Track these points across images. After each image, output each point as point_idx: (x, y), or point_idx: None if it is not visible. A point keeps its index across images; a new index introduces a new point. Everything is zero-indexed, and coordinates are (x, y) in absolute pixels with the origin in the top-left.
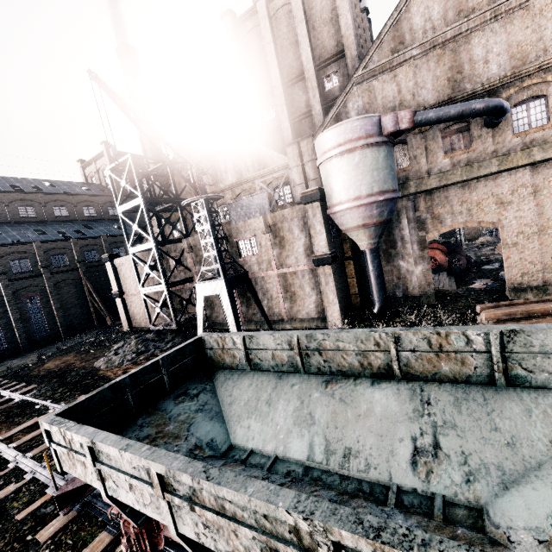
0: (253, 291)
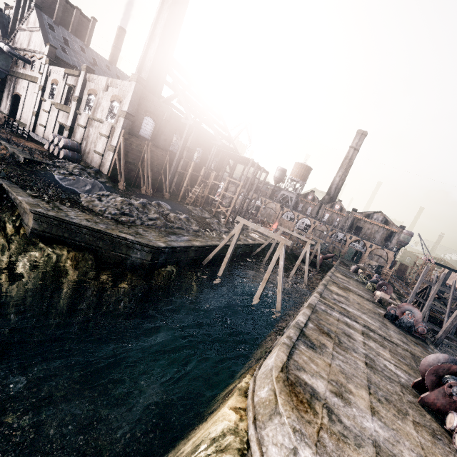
0: None
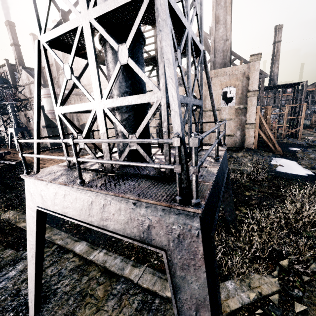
0: (29, 133)
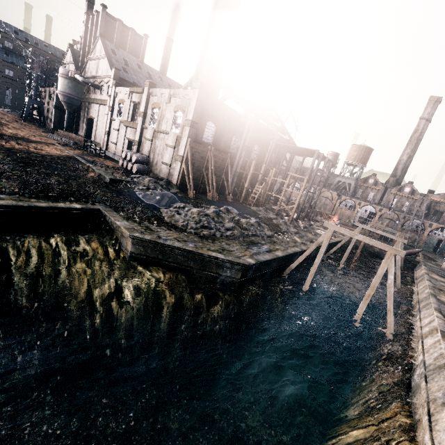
0: (43, 109)
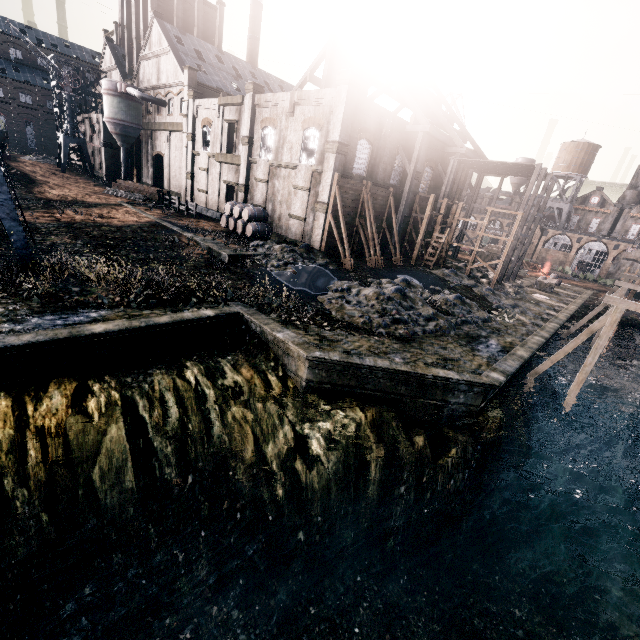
0: (86, 150)
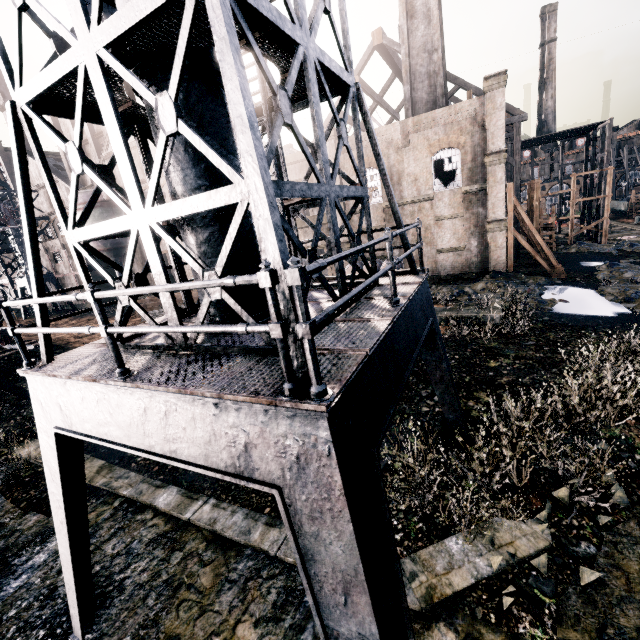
0: (58, 285)
